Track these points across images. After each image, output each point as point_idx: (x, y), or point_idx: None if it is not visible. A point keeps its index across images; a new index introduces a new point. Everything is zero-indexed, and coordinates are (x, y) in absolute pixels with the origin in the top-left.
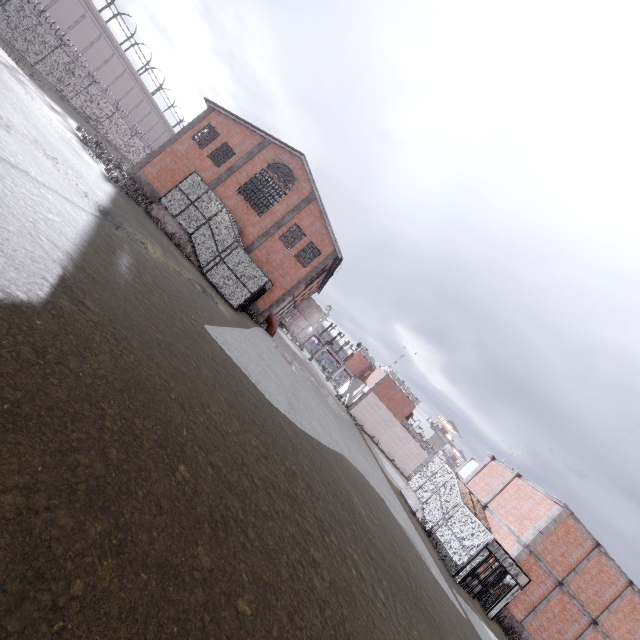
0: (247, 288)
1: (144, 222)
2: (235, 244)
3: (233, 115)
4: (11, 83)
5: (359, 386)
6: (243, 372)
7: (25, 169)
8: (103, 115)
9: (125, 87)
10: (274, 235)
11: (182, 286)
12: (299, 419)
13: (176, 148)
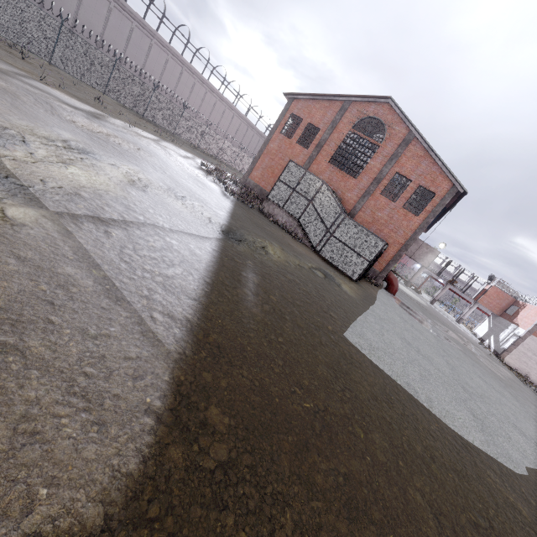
0: (363, 257)
1: (259, 222)
2: (341, 216)
3: (310, 95)
4: (154, 150)
5: (506, 327)
6: (407, 392)
7: (153, 223)
8: (218, 146)
9: (228, 120)
10: (375, 192)
11: (306, 283)
12: (501, 446)
13: (270, 147)
